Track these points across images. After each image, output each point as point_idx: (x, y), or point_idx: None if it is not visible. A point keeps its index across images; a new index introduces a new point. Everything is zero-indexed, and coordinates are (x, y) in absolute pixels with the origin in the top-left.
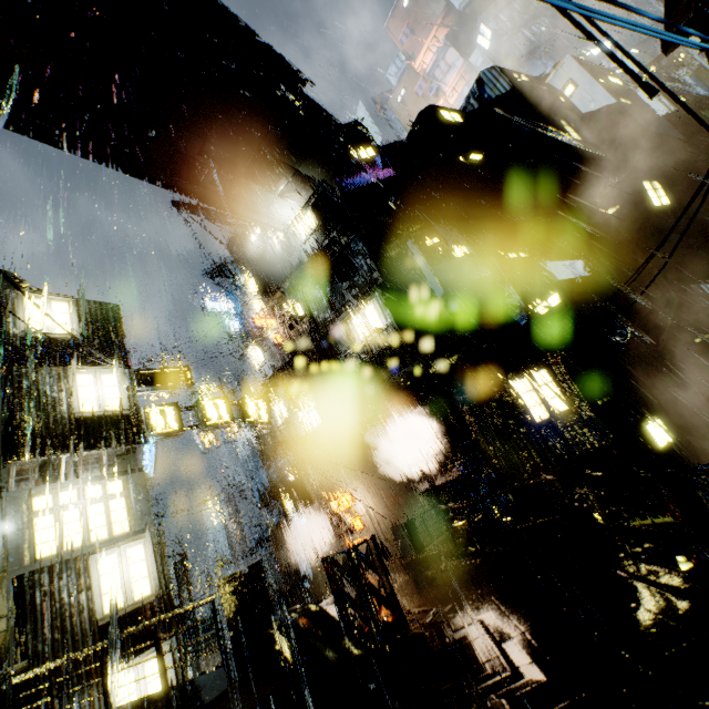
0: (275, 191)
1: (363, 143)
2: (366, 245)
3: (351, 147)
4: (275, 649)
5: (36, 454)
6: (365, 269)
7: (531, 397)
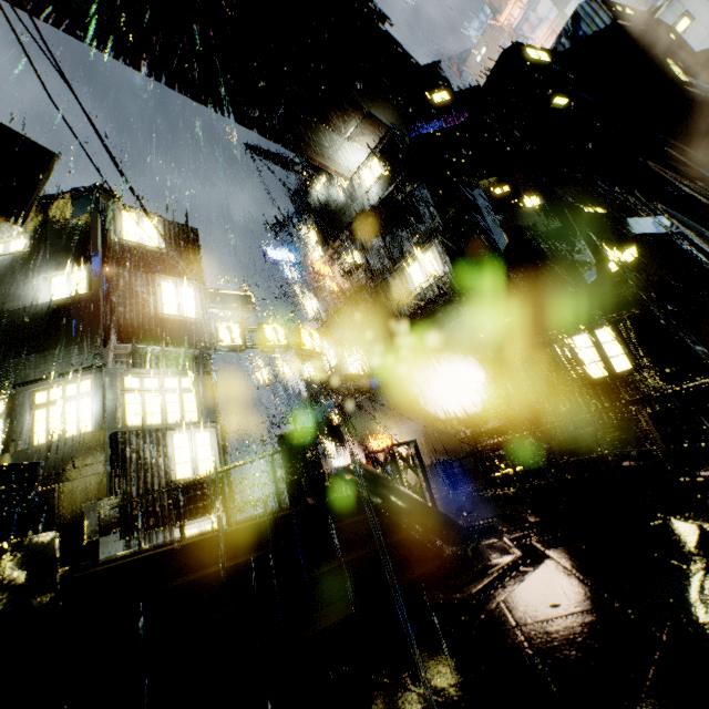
0: (344, 134)
1: (438, 86)
2: (430, 193)
3: (425, 91)
4: (325, 485)
5: (129, 341)
6: (426, 217)
7: (589, 353)
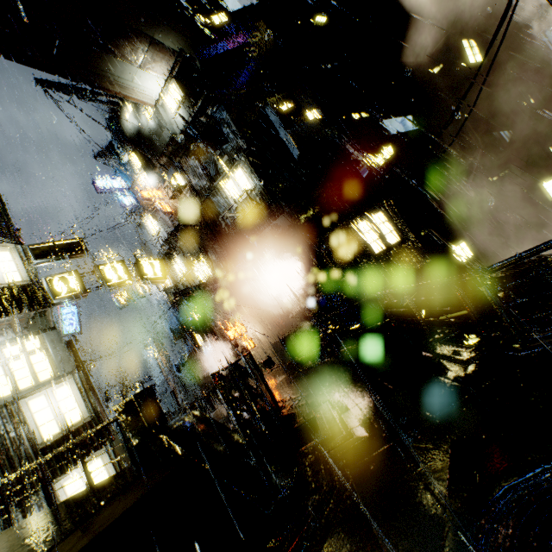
0: (135, 62)
1: (215, 7)
2: (229, 114)
3: (204, 13)
4: (165, 448)
5: None
6: (231, 137)
7: (371, 234)
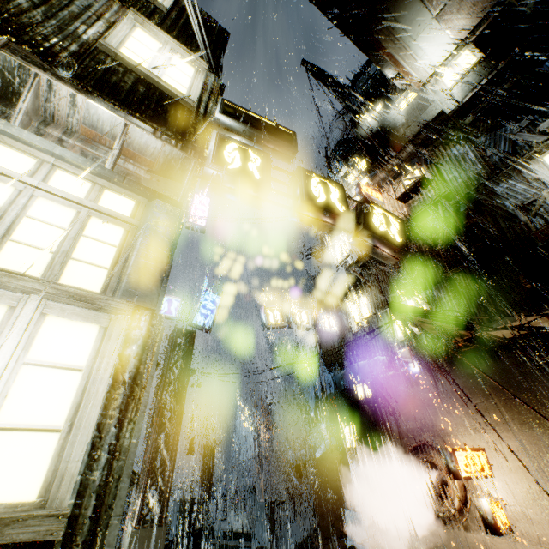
0: (434, 6)
1: None
2: None
3: None
4: None
5: None
6: None
7: None
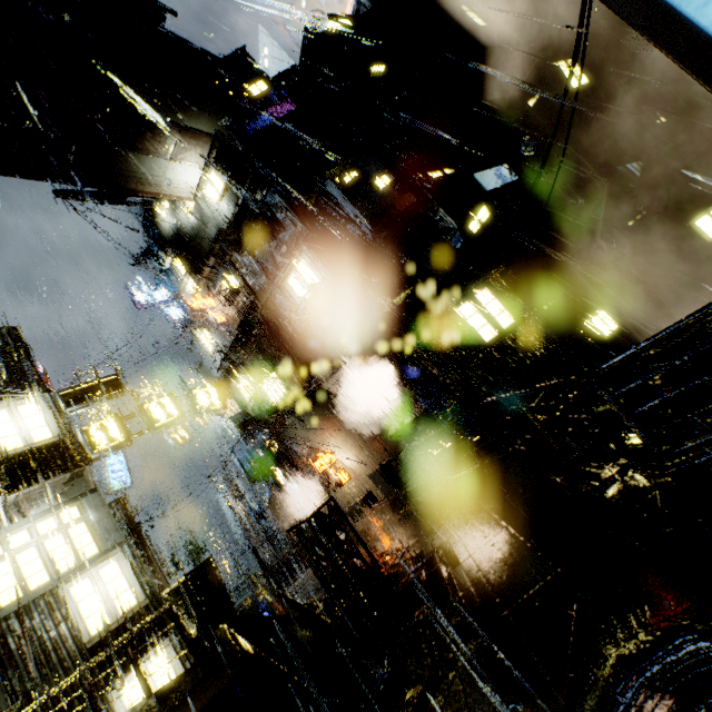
0: (165, 155)
1: (252, 76)
2: (282, 196)
3: (239, 85)
4: (229, 641)
5: None
6: (287, 224)
7: (477, 319)
